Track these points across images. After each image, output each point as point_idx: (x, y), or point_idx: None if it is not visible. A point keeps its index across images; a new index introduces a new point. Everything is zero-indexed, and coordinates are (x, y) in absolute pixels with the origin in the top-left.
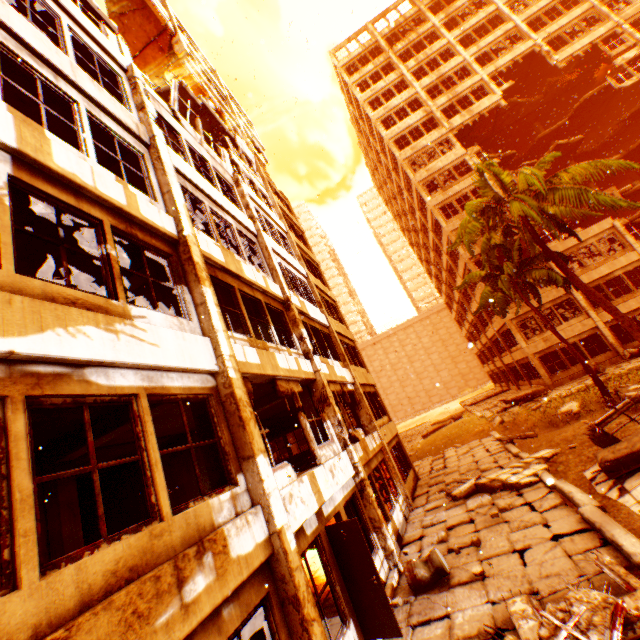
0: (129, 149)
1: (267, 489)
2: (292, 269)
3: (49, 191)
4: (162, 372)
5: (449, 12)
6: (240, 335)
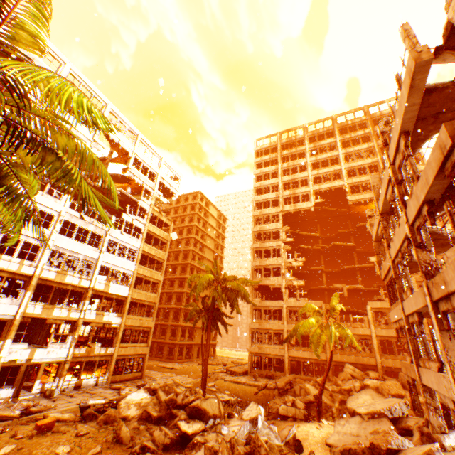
0: (38, 245)
1: (5, 347)
2: (121, 268)
3: None
4: None
5: (316, 145)
6: (41, 303)
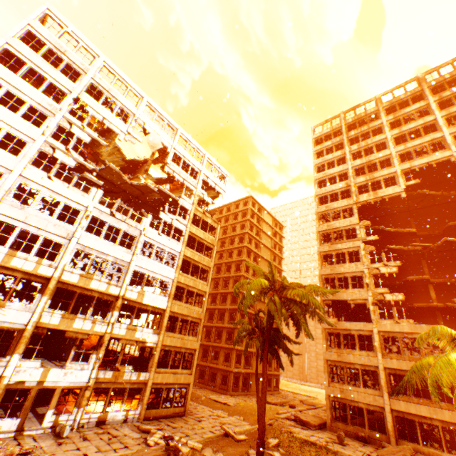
0: (60, 243)
1: (10, 364)
2: (158, 275)
3: (5, 272)
4: (4, 321)
5: (397, 115)
6: (59, 311)
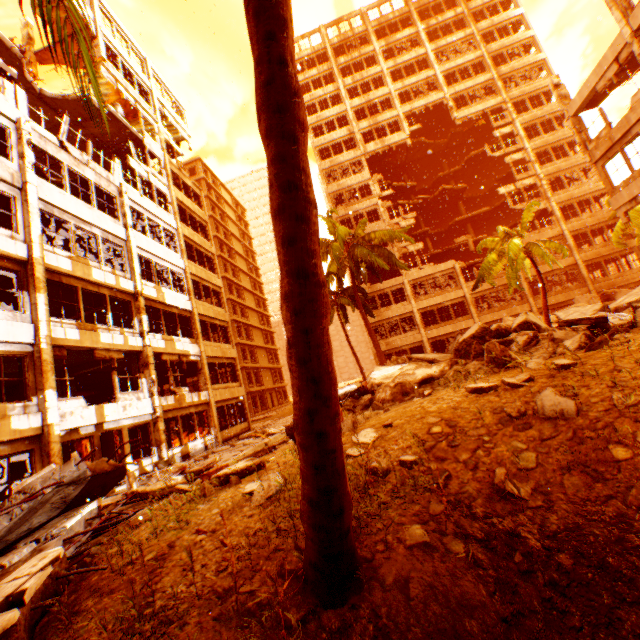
0: (4, 195)
1: (49, 405)
2: (166, 263)
3: None
4: None
5: (390, 42)
6: (70, 321)
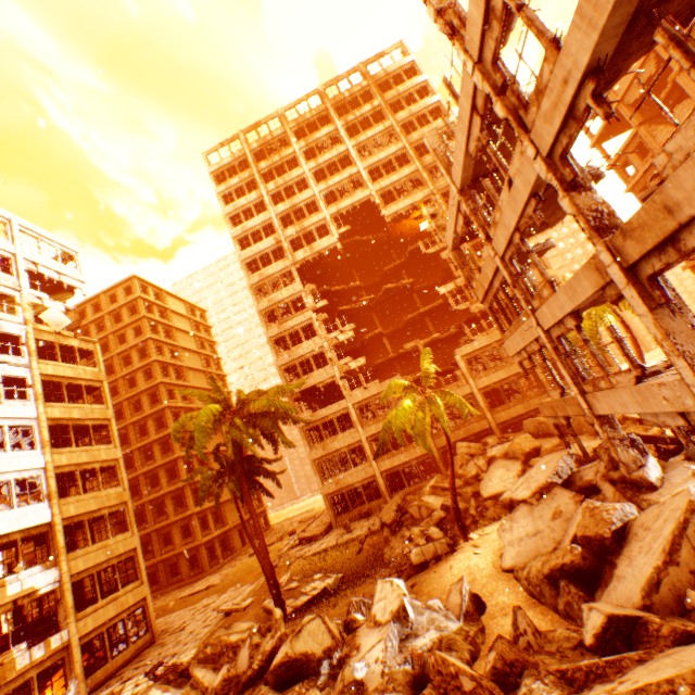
0: None
1: None
2: (9, 475)
3: None
4: None
5: (310, 141)
6: None
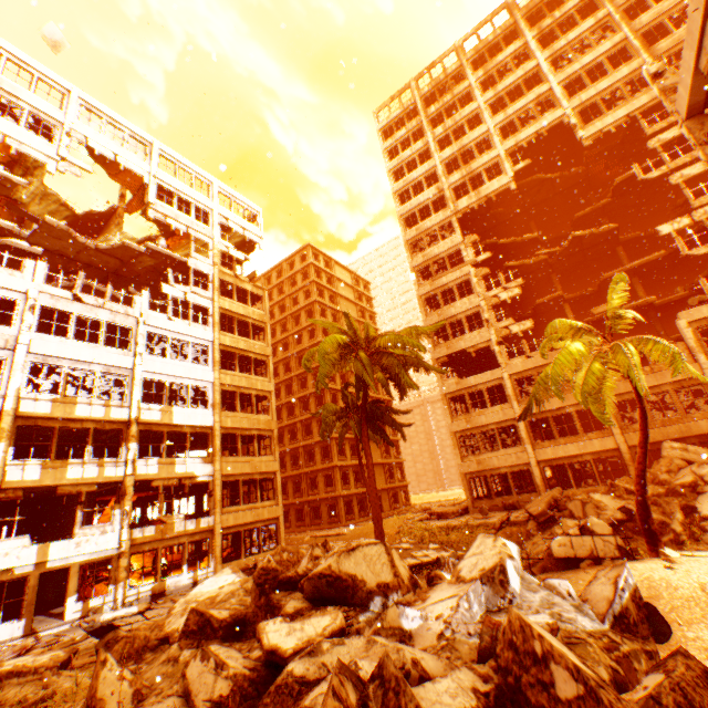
0: None
1: None
2: (187, 380)
3: None
4: None
5: (489, 68)
6: (35, 461)
